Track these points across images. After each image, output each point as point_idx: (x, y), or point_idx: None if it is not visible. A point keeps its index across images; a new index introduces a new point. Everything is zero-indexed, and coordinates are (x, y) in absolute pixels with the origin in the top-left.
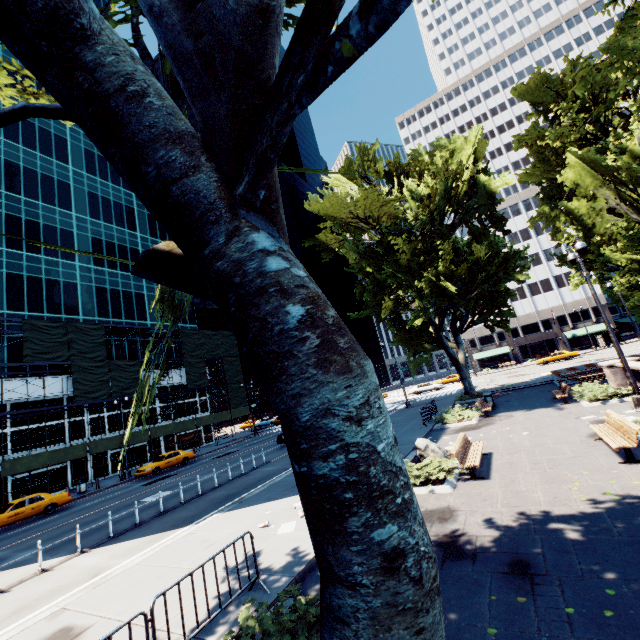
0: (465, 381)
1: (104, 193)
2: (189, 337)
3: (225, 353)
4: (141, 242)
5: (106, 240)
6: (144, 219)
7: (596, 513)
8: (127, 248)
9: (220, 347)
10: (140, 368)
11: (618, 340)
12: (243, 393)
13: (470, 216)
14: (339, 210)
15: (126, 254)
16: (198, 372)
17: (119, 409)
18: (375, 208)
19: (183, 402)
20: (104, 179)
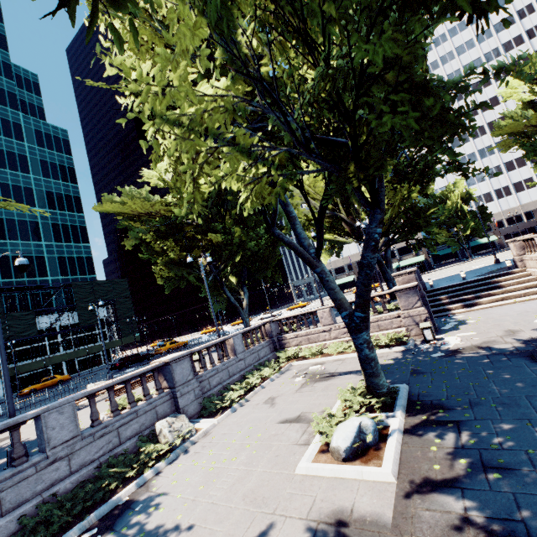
0: (243, 321)
1: (3, 179)
2: (81, 287)
3: (117, 296)
4: (40, 215)
5: (6, 218)
6: (43, 195)
7: (29, 441)
8: (27, 222)
9: (112, 292)
10: (34, 316)
11: (424, 270)
12: (134, 325)
13: (229, 205)
14: (122, 209)
15: (26, 227)
16: (90, 313)
17: (24, 345)
18: (149, 206)
19: (83, 335)
20: (2, 167)
